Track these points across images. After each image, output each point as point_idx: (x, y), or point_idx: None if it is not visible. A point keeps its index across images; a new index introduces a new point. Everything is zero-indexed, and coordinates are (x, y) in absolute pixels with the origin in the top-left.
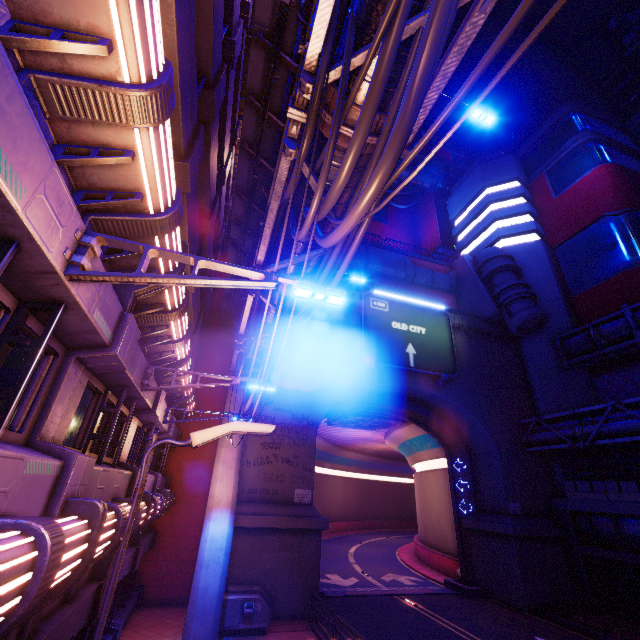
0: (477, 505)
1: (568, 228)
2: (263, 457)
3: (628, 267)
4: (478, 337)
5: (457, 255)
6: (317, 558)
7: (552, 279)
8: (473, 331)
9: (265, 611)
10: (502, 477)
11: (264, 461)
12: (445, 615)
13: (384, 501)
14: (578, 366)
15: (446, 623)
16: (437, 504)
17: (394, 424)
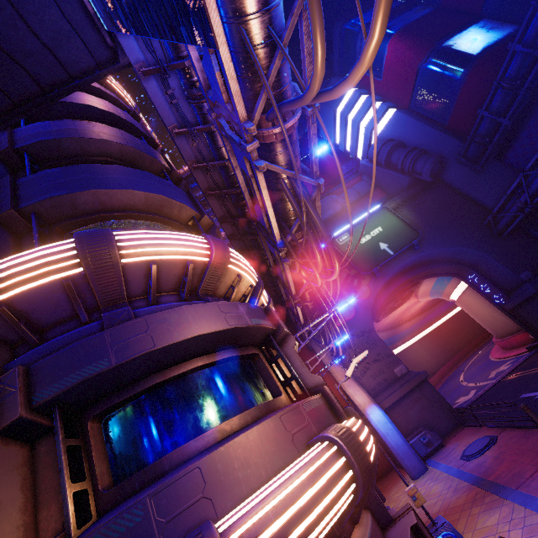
0: (504, 292)
1: (405, 90)
2: (362, 369)
3: (461, 84)
4: (414, 201)
5: (356, 160)
6: (437, 393)
7: (424, 127)
8: (407, 201)
9: (434, 435)
10: (502, 265)
11: (365, 370)
12: (536, 366)
13: (456, 334)
14: (487, 163)
15: (537, 369)
16: (484, 310)
17: (414, 289)
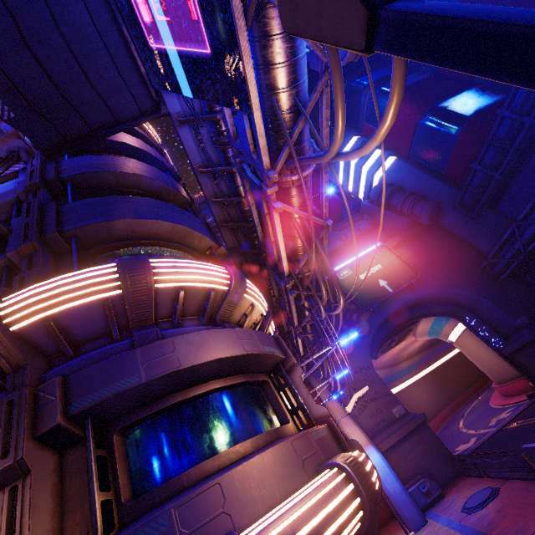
0: (502, 336)
1: (405, 142)
2: (360, 407)
3: (456, 140)
4: (412, 241)
5: (358, 200)
6: (436, 438)
7: (422, 174)
8: (406, 241)
9: (433, 484)
10: (499, 309)
11: (362, 409)
12: None
13: (455, 377)
14: (482, 211)
15: None
16: (482, 353)
17: (412, 328)
